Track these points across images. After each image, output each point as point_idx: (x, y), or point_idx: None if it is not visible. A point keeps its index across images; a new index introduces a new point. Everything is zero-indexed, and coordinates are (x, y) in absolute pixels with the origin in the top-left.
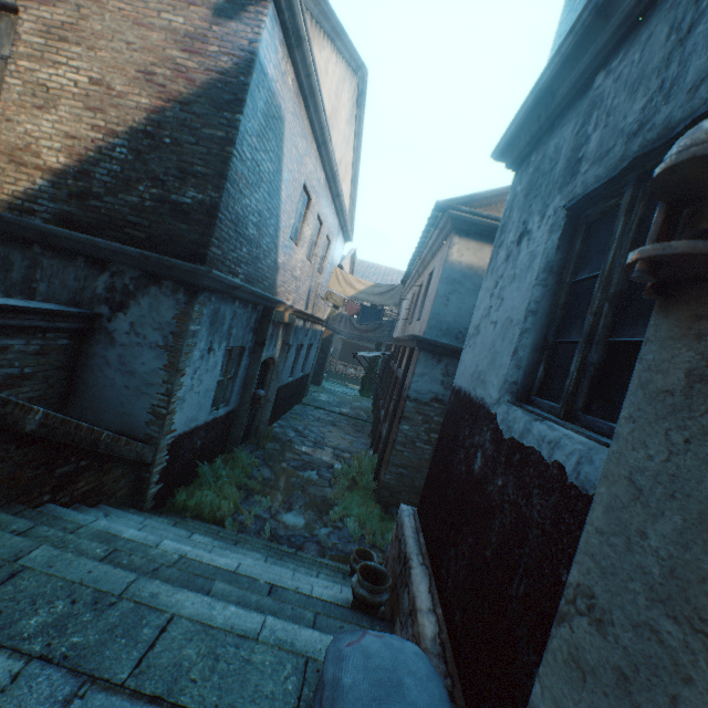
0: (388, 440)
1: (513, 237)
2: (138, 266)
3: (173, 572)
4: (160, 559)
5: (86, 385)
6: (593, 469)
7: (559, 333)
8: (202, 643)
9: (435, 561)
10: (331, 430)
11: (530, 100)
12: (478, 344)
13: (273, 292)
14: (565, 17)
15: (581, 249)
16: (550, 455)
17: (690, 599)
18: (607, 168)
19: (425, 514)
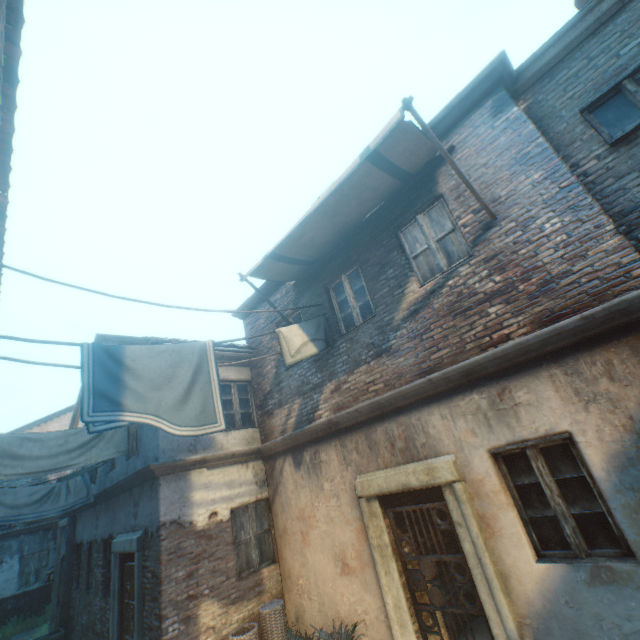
0: None
1: None
2: None
3: None
4: None
5: None
6: None
7: None
8: None
9: None
10: None
11: None
12: None
13: None
14: None
15: None
16: None
17: None
18: None
19: None
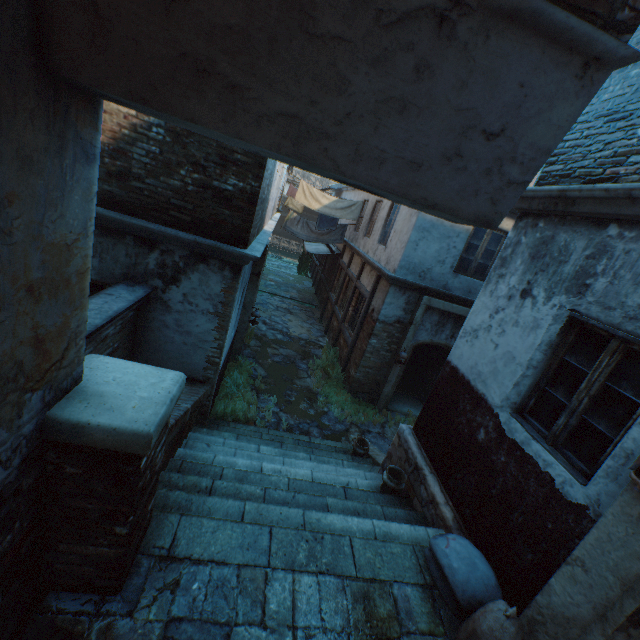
0: (355, 345)
1: (517, 285)
2: (188, 248)
3: (303, 496)
4: (280, 483)
5: (149, 342)
6: (572, 490)
7: (547, 383)
8: (370, 549)
9: (441, 473)
10: (290, 319)
11: (554, 193)
12: (477, 347)
13: (263, 225)
14: None
15: (572, 341)
16: (544, 467)
17: (620, 572)
18: (607, 320)
19: (424, 438)
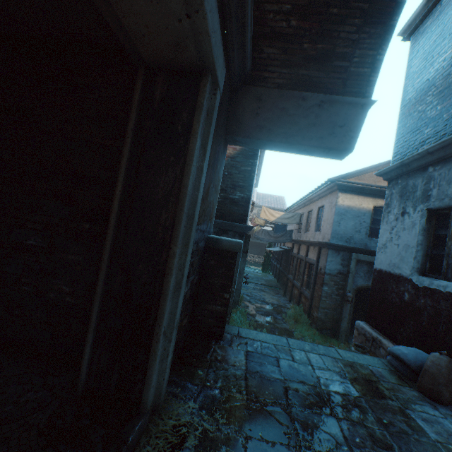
0: (313, 296)
1: (397, 212)
2: (218, 226)
3: None
4: None
5: None
6: None
7: (431, 251)
8: (349, 353)
9: (390, 336)
10: (264, 294)
11: (398, 164)
12: (388, 252)
13: None
14: (401, 126)
15: (434, 224)
16: (444, 290)
17: None
18: (443, 205)
19: (374, 322)
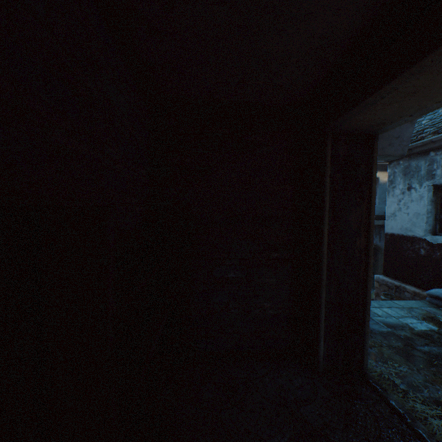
0: None
1: (403, 187)
2: None
3: None
4: None
5: None
6: None
7: (439, 216)
8: (401, 302)
9: (411, 282)
10: None
11: None
12: (398, 219)
13: None
14: None
15: (439, 196)
16: None
17: None
18: None
19: (392, 274)
